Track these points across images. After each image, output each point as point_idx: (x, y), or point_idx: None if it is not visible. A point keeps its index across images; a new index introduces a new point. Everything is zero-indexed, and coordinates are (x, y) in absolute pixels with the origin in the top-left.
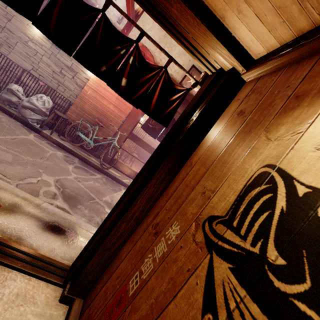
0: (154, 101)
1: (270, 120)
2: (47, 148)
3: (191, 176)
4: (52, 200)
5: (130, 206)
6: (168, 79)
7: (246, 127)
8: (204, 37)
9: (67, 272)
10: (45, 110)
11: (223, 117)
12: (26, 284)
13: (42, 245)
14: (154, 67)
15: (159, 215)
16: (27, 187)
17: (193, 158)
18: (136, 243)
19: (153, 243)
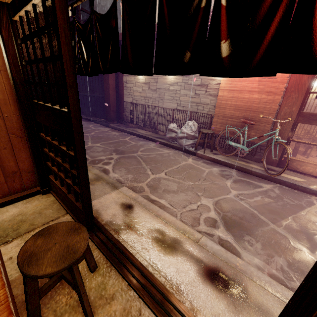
0: None
1: None
2: (203, 168)
3: None
4: (213, 229)
5: None
6: None
7: None
8: None
9: None
10: (193, 133)
11: None
12: None
13: (203, 304)
14: None
15: None
16: (188, 215)
17: None
18: None
19: None
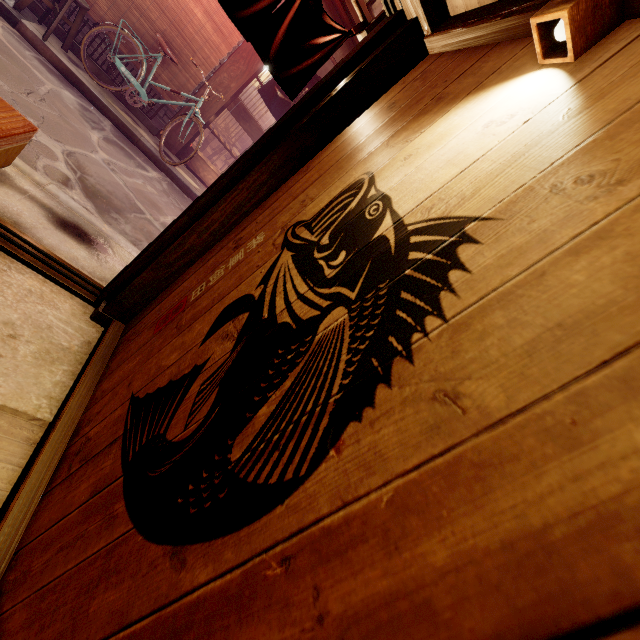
0: (279, 37)
1: (403, 123)
2: (40, 74)
3: (300, 184)
4: (63, 187)
5: (207, 212)
6: None
7: (383, 127)
8: None
9: (101, 291)
10: None
11: (375, 106)
12: (41, 285)
13: (57, 247)
14: None
15: (246, 230)
16: None
17: (314, 161)
18: (208, 261)
19: (229, 256)
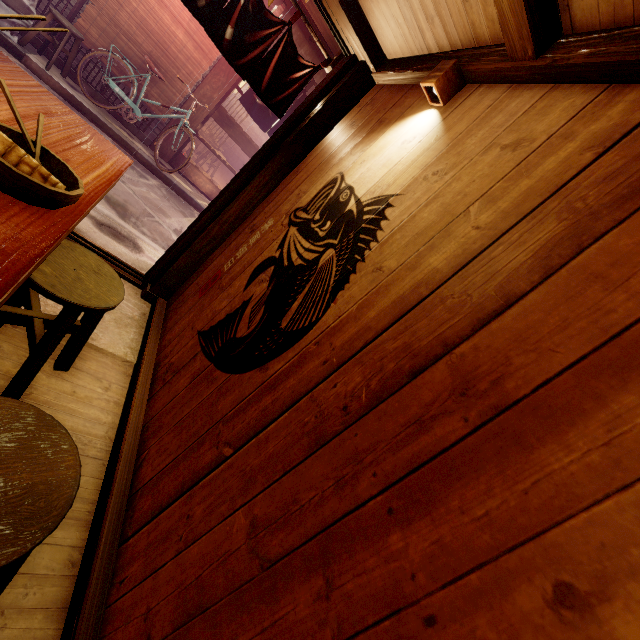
0: (268, 75)
1: (360, 138)
2: None
3: (294, 183)
4: None
5: (226, 208)
6: (291, 45)
7: (348, 140)
8: (337, 10)
9: (143, 278)
10: (29, 1)
11: (342, 123)
12: None
13: (106, 246)
14: (275, 19)
15: (257, 219)
16: None
17: (302, 165)
18: (230, 245)
19: (248, 238)
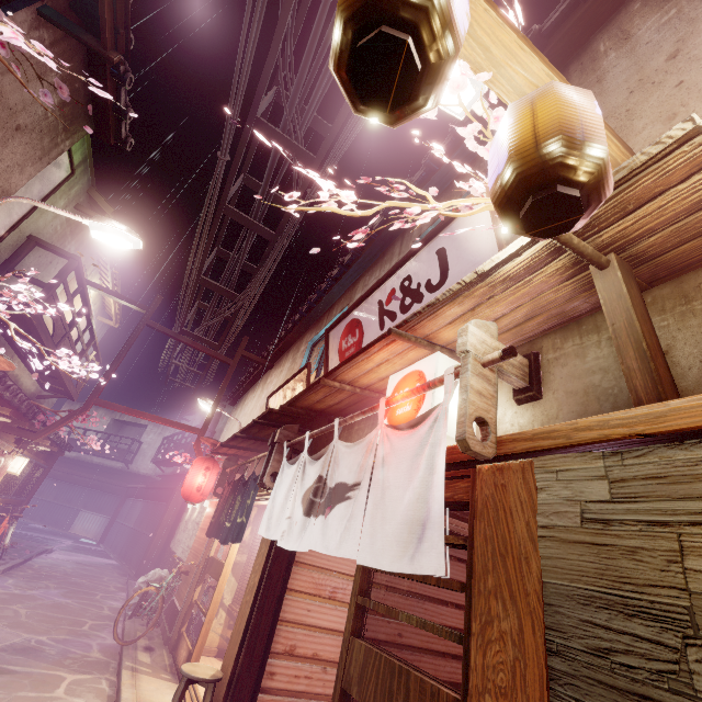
0: None
1: None
2: (89, 627)
3: None
4: None
5: None
6: None
7: None
8: None
9: None
10: (145, 585)
11: None
12: None
13: None
14: None
15: None
16: None
17: None
18: None
19: None
